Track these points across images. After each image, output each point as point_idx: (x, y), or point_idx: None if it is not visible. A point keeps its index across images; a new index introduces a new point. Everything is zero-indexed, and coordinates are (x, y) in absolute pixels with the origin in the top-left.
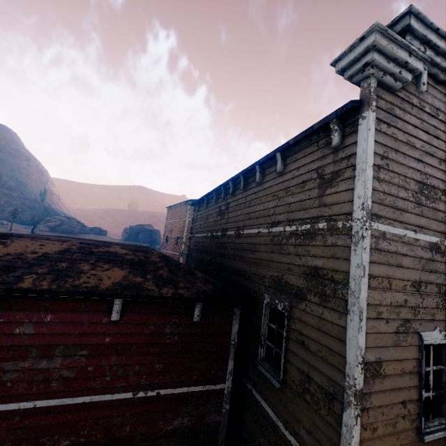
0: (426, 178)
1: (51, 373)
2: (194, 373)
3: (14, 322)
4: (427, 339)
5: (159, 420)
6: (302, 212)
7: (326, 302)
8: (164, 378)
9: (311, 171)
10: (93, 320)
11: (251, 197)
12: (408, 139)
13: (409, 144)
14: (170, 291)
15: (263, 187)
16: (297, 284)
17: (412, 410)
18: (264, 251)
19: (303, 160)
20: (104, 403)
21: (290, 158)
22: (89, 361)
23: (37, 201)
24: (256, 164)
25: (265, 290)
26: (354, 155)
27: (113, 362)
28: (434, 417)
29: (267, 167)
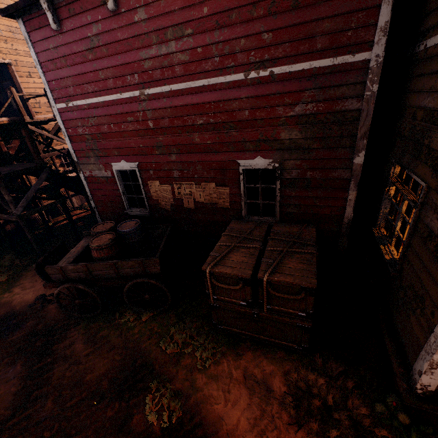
0: None
1: (172, 59)
2: (317, 41)
3: (131, 11)
4: None
5: (277, 105)
6: None
7: None
8: (276, 52)
9: None
10: None
11: None
12: None
13: None
14: None
15: None
16: None
17: None
18: None
19: None
20: (220, 87)
21: None
22: (196, 41)
23: None
24: None
25: None
26: None
27: (217, 38)
28: None
29: None
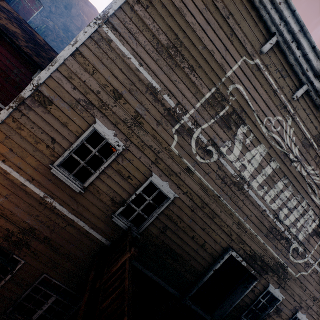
0: (181, 45)
1: None
2: None
3: None
4: (99, 128)
5: None
6: None
7: None
8: None
9: None
10: None
11: None
12: (181, 8)
13: (180, 11)
14: (29, 51)
15: None
16: None
17: (56, 150)
18: None
19: None
20: None
21: None
22: None
23: None
24: None
25: None
26: None
27: None
28: (76, 178)
29: None
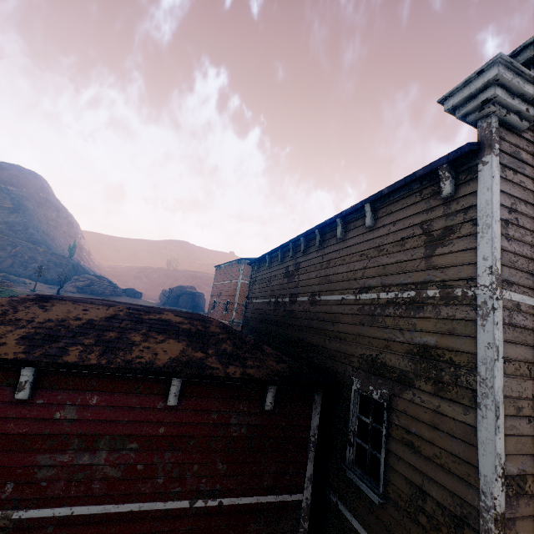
0: None
1: (94, 470)
2: (264, 478)
3: (54, 404)
4: None
5: None
6: (402, 275)
7: (444, 391)
8: (228, 482)
9: (412, 226)
10: (145, 405)
11: (330, 256)
12: None
13: None
14: (237, 371)
15: (347, 245)
16: (399, 366)
17: None
18: (350, 323)
19: (401, 213)
20: (155, 514)
21: (383, 210)
22: (139, 457)
23: (65, 257)
24: (337, 217)
25: (353, 372)
26: (473, 208)
27: (167, 459)
28: None
29: (352, 221)
